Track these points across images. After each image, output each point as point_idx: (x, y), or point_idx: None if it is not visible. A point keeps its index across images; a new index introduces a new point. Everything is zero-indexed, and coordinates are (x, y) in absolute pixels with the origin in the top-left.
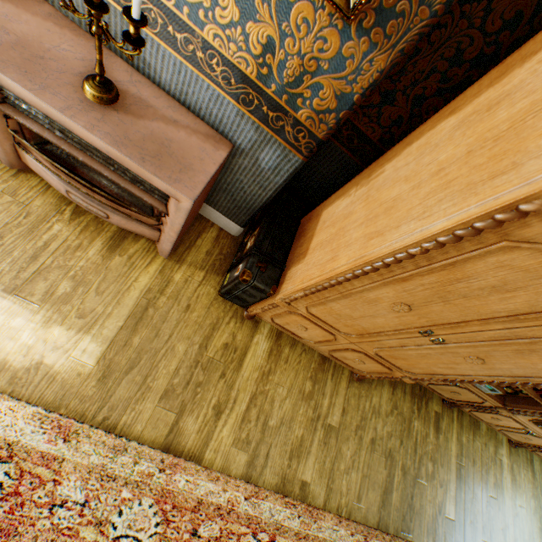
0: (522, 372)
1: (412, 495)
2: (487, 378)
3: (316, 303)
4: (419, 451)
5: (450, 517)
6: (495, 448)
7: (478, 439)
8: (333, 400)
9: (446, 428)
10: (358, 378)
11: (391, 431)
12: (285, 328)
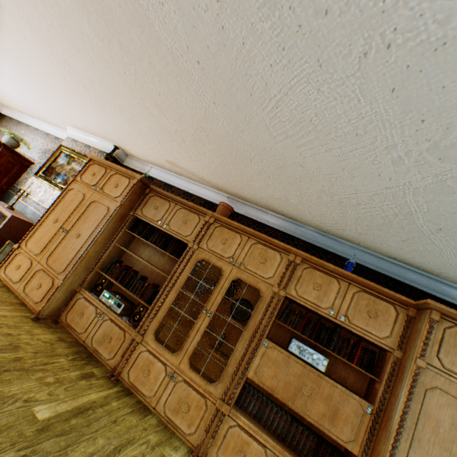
0: (90, 232)
1: (9, 371)
2: (84, 244)
3: (32, 238)
4: (49, 367)
5: (37, 414)
6: (162, 443)
7: (137, 418)
8: (4, 310)
9: (97, 385)
10: (35, 315)
11: (34, 344)
12: (9, 276)
